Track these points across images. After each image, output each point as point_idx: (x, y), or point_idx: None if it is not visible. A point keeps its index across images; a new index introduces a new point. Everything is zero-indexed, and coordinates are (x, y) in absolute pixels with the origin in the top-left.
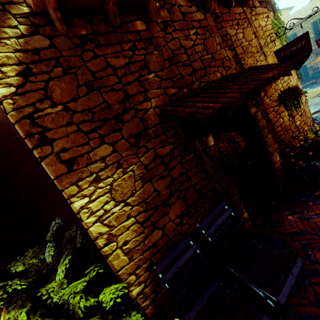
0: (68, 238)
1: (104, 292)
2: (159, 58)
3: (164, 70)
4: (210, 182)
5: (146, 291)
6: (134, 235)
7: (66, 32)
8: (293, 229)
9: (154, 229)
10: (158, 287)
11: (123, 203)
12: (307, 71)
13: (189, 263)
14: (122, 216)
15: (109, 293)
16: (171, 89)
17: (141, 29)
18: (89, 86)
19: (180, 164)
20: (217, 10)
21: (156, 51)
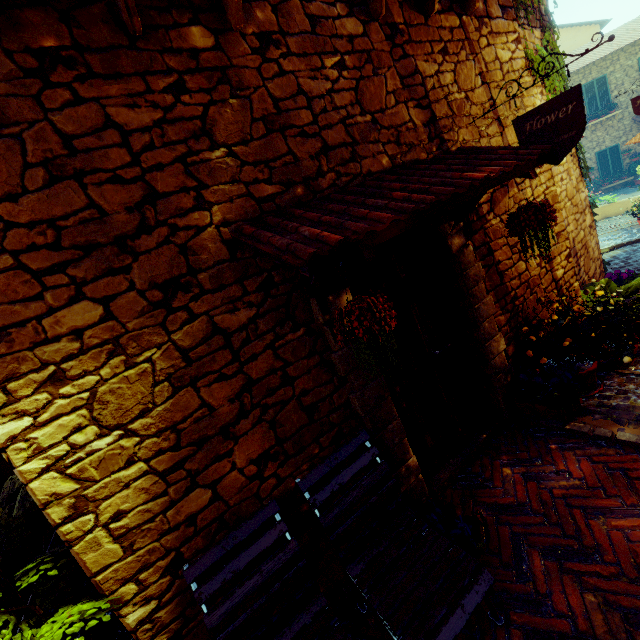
0: (4, 492)
1: (55, 619)
2: (241, 115)
3: (252, 142)
4: (340, 391)
5: (161, 615)
6: (142, 499)
7: (3, 39)
8: (506, 498)
9: (192, 486)
10: (190, 607)
11: (121, 430)
12: (620, 158)
13: (263, 563)
14: (115, 458)
15: (66, 622)
16: (264, 186)
17: (201, 46)
18: (55, 167)
19: (271, 351)
20: (399, 16)
21: (236, 99)
